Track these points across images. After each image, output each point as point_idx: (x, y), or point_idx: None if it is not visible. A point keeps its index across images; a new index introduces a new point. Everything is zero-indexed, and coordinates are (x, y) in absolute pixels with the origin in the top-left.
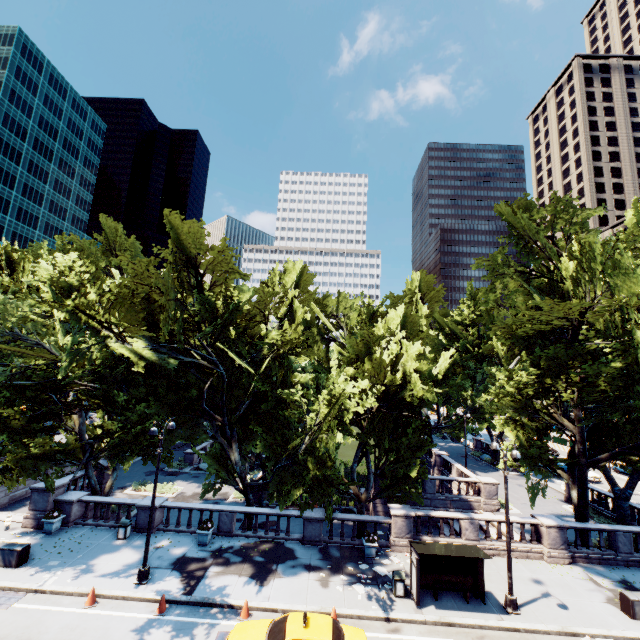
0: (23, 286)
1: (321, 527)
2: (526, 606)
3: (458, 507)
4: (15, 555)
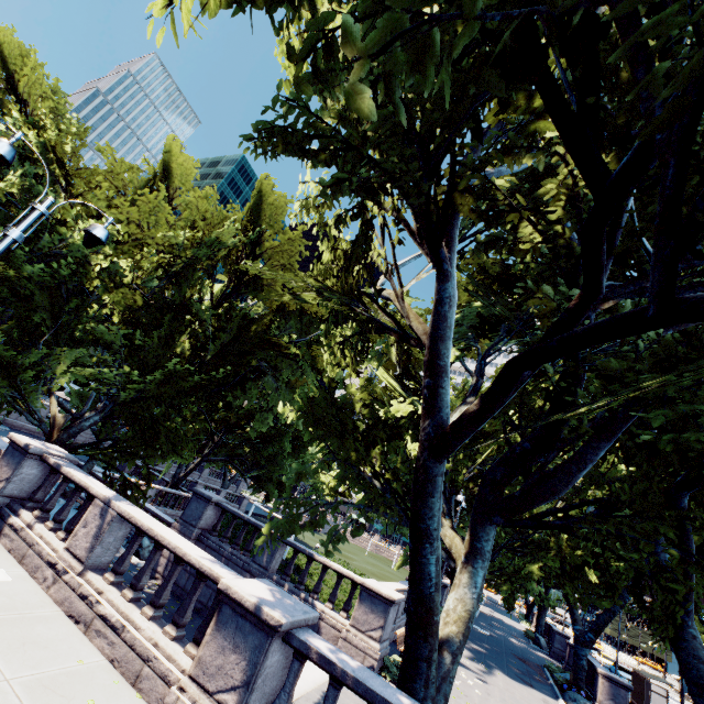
0: None
1: None
2: None
3: None
4: None
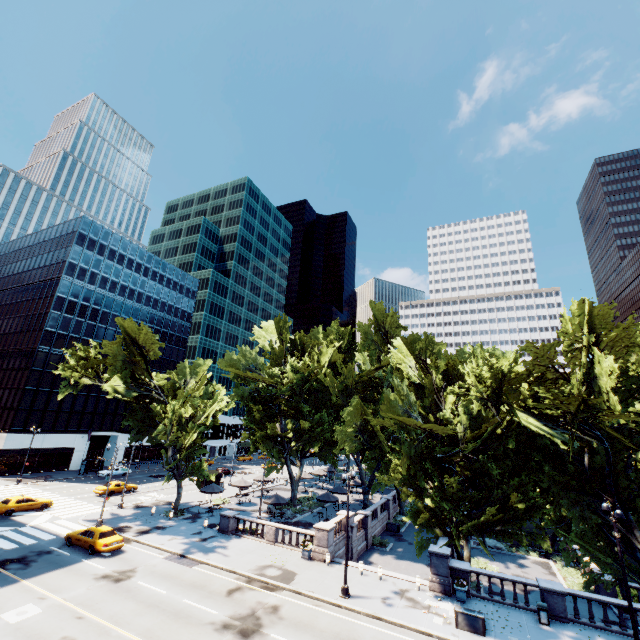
0: (323, 365)
1: None
2: None
3: None
4: (480, 622)
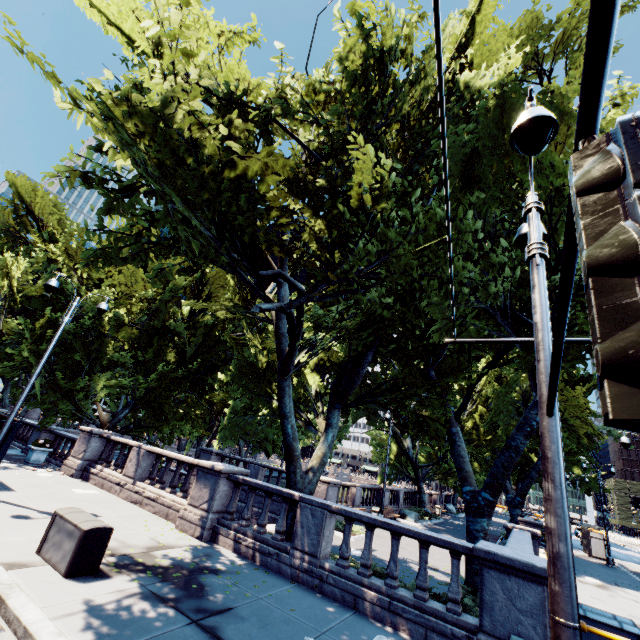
0: None
1: (39, 437)
2: None
3: (274, 511)
4: None
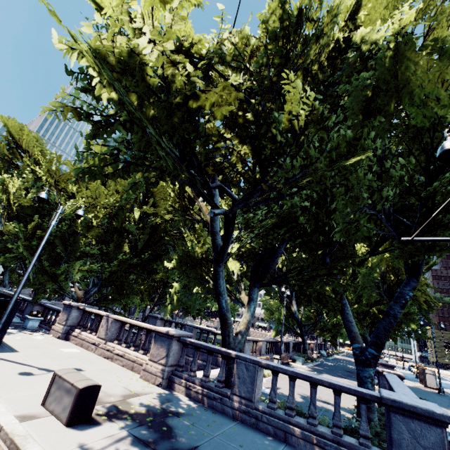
0: None
1: (32, 308)
2: (2, 360)
3: (205, 360)
4: None
